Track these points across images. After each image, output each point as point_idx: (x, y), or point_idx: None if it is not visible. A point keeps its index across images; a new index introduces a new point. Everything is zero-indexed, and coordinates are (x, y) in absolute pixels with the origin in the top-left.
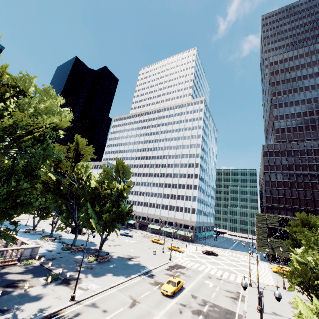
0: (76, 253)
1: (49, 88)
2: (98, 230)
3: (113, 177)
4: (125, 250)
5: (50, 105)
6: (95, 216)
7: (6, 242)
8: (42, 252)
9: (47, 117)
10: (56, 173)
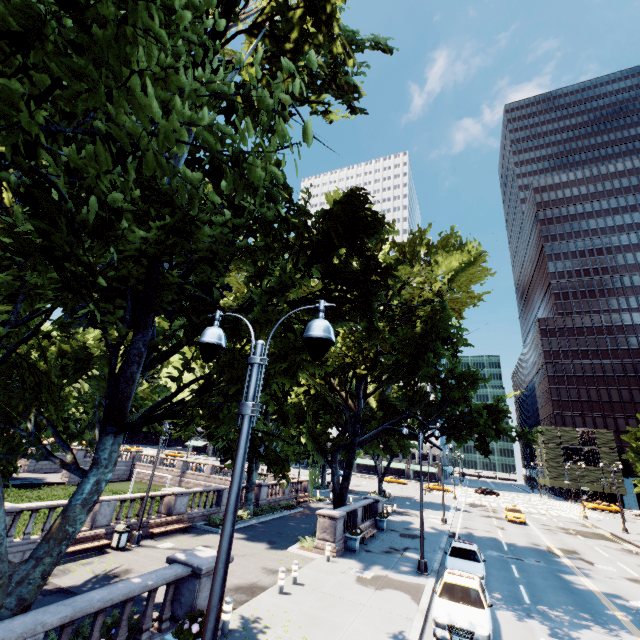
0: None
1: None
2: (396, 450)
3: None
4: None
5: None
6: None
7: None
8: None
9: None
10: None
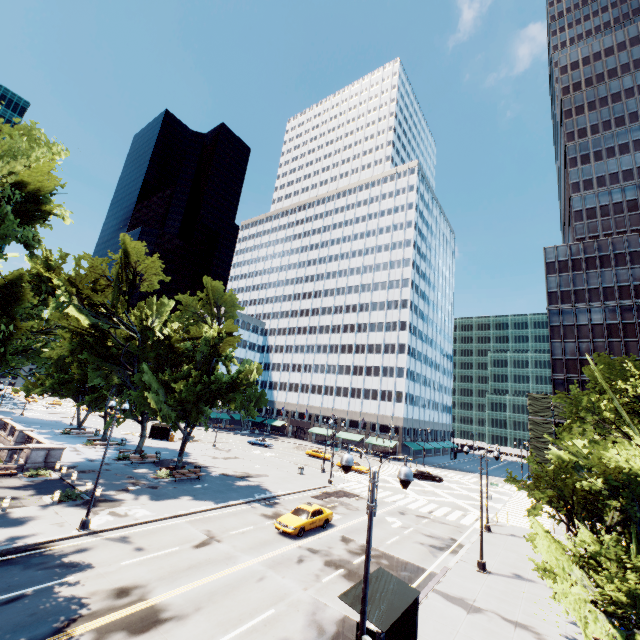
0: (140, 466)
1: (30, 126)
2: (166, 414)
3: (201, 316)
4: (242, 466)
5: (6, 146)
6: (161, 388)
7: (14, 444)
8: (74, 461)
9: (1, 169)
10: (93, 314)
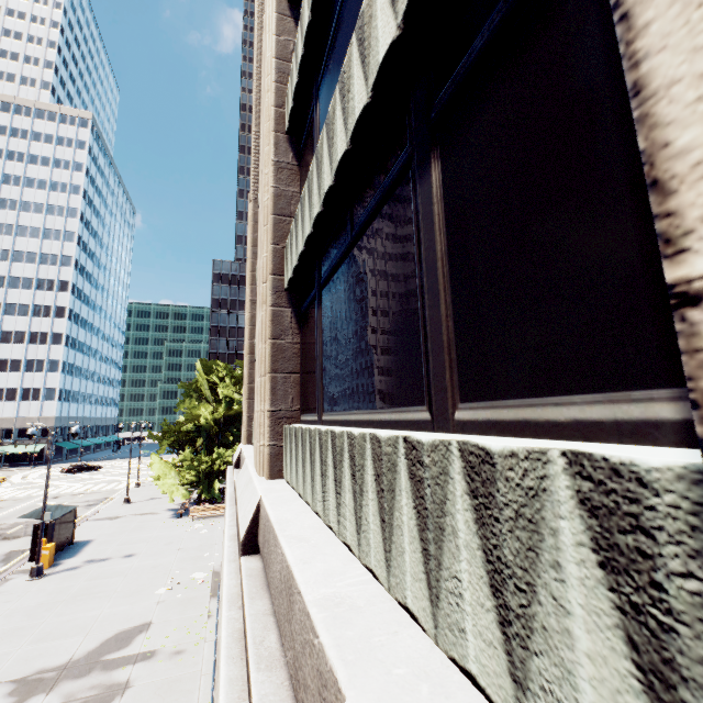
0: None
1: None
2: None
3: None
4: None
5: None
6: None
7: None
8: None
9: None
10: None
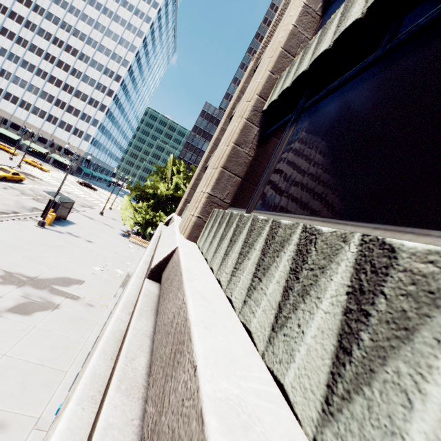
0: None
1: None
2: None
3: None
4: None
5: None
6: None
7: None
8: None
9: None
10: None
